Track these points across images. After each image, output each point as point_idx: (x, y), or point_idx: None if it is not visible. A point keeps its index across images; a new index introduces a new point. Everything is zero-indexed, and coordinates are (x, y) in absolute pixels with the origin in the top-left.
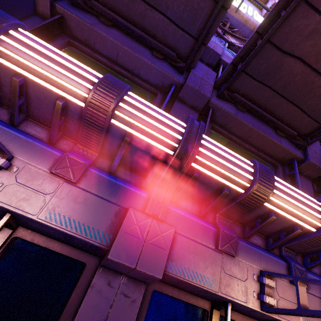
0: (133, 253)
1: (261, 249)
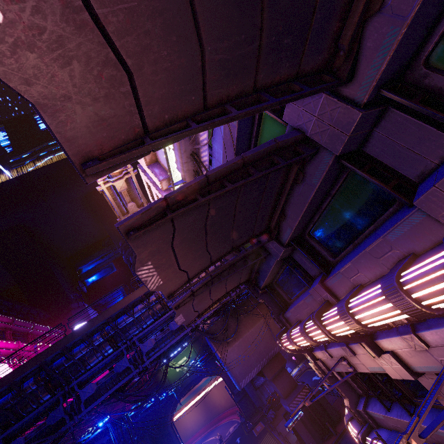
0: (395, 373)
1: (441, 322)
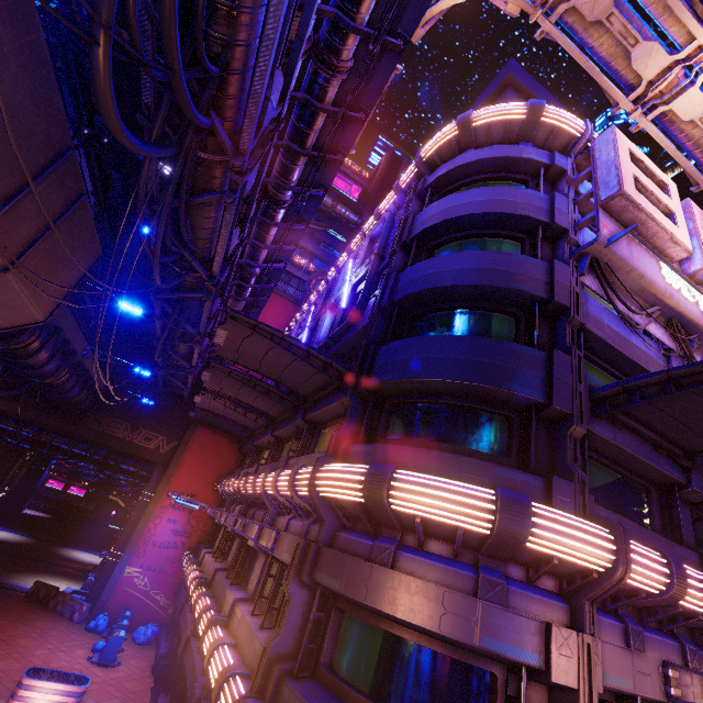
0: None
1: None
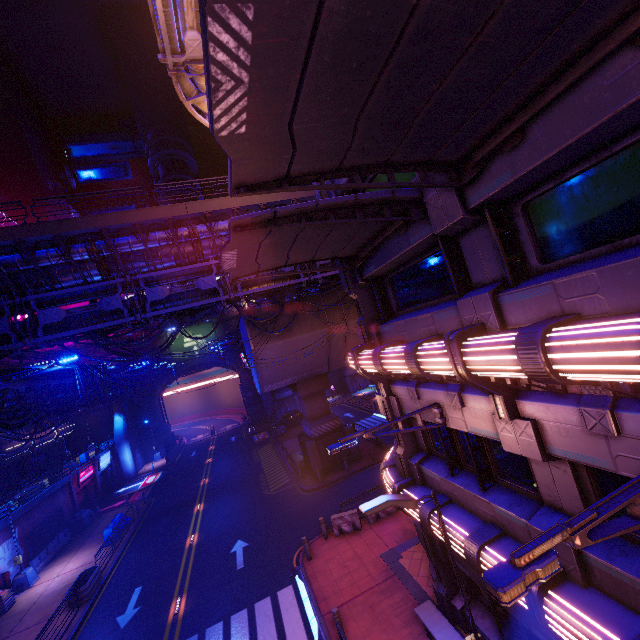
0: (514, 445)
1: None
